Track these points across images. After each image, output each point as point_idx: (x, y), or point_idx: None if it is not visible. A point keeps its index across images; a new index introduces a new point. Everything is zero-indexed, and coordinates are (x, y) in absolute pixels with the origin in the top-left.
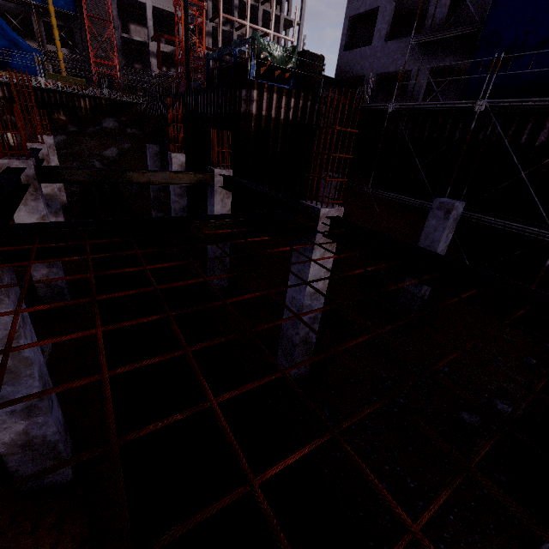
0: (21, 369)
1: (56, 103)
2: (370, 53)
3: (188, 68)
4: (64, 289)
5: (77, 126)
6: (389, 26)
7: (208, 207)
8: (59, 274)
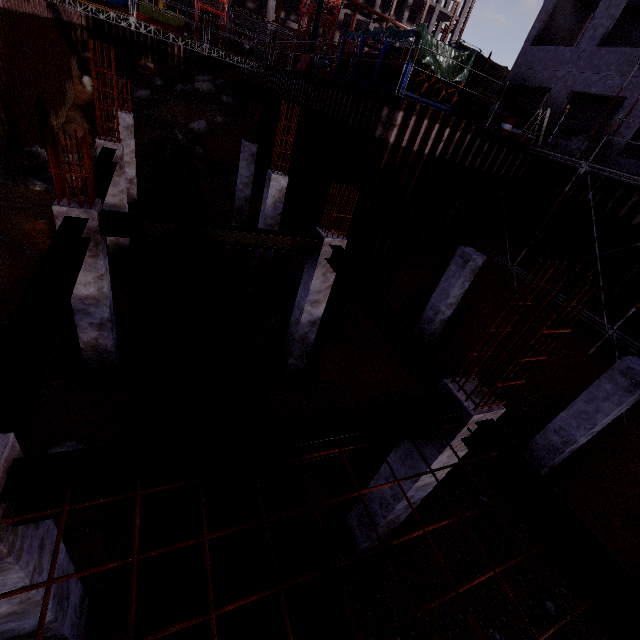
0: (30, 608)
1: (145, 44)
2: (569, 58)
3: (315, 41)
4: (113, 354)
5: (165, 79)
6: (612, 23)
7: (304, 275)
8: (110, 338)
